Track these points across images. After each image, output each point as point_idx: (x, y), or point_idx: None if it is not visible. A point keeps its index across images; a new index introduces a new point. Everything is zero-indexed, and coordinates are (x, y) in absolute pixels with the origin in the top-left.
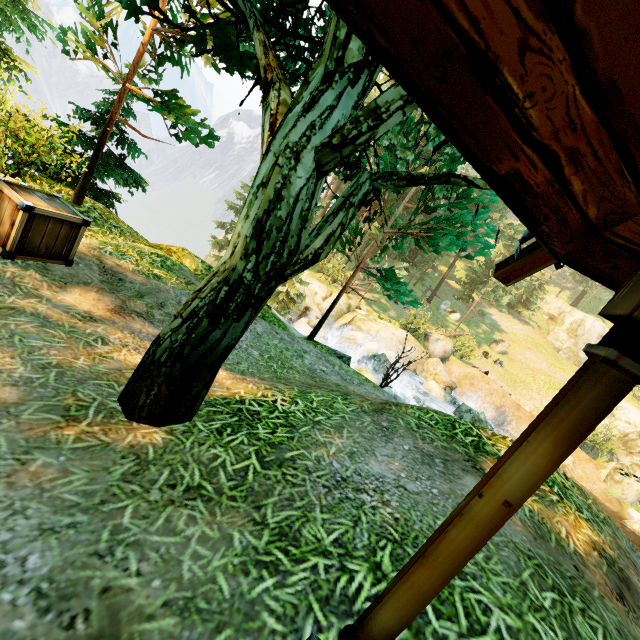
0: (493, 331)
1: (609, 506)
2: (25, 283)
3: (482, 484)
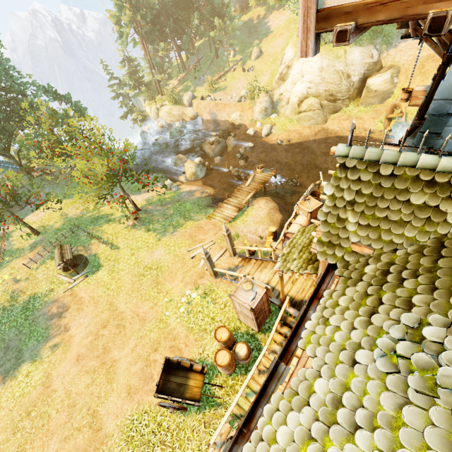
0: (261, 40)
1: (249, 128)
2: None
3: None
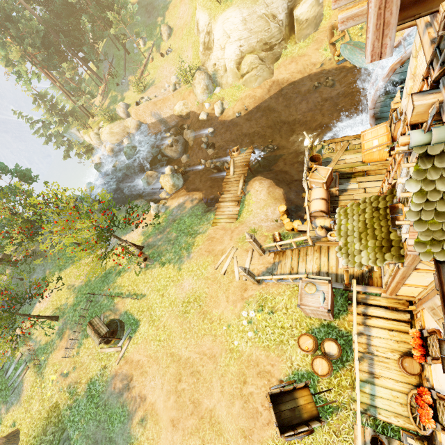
0: (164, 15)
1: (199, 113)
2: None
3: None
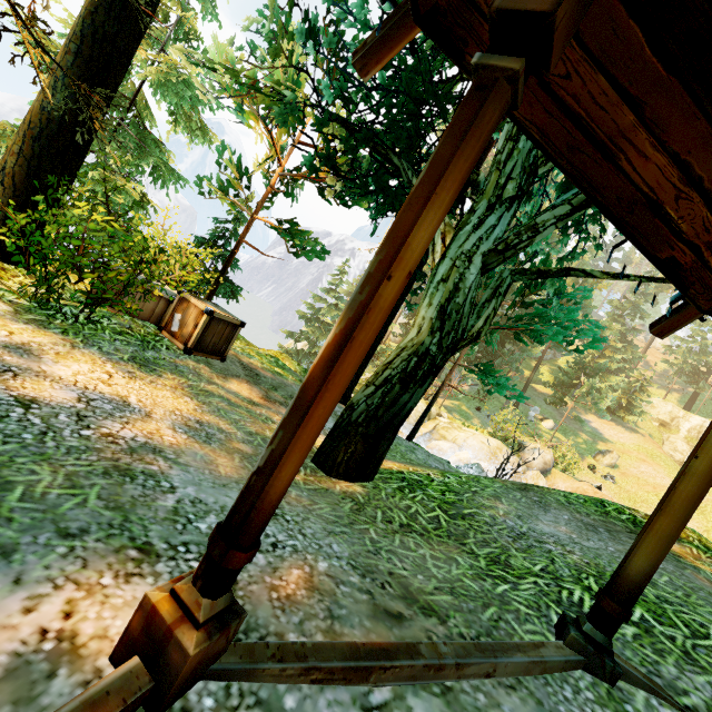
0: (595, 440)
1: None
2: (203, 373)
3: (694, 451)
